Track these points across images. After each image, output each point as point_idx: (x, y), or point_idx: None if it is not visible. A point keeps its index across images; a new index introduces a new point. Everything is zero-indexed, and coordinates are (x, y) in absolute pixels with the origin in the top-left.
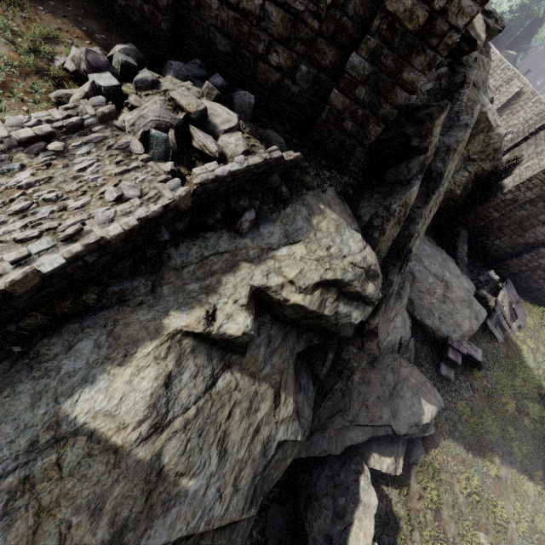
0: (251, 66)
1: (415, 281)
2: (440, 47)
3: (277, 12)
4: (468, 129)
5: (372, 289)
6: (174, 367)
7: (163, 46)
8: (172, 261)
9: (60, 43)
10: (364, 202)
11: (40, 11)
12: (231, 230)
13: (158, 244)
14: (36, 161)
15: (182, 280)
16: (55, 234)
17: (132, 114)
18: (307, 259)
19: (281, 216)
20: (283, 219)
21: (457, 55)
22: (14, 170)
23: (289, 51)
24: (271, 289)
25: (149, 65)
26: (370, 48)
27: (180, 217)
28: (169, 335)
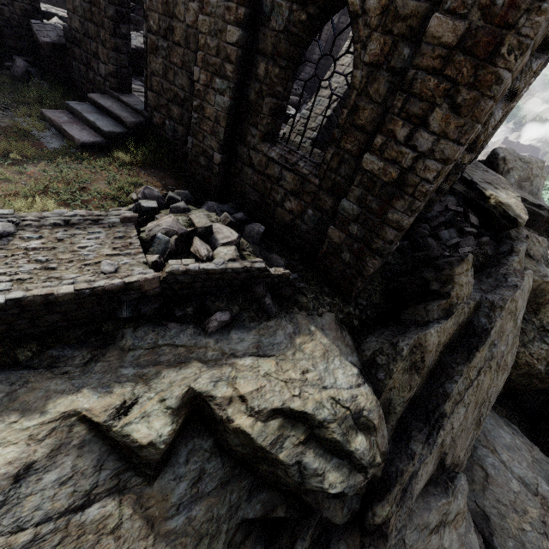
0: (272, 210)
1: (488, 481)
2: (416, 193)
3: (290, 175)
4: (518, 290)
5: (362, 444)
6: (44, 457)
7: (213, 195)
8: (123, 341)
9: (137, 186)
10: (373, 337)
11: (142, 173)
12: (199, 326)
13: (119, 322)
14: (53, 236)
15: (122, 362)
16: (21, 283)
17: (152, 223)
18: (274, 377)
19: (260, 327)
20: (262, 330)
21: (499, 229)
22: (32, 238)
23: (298, 199)
24: (215, 400)
25: (195, 203)
26: (356, 195)
27: (148, 301)
28: (64, 413)
